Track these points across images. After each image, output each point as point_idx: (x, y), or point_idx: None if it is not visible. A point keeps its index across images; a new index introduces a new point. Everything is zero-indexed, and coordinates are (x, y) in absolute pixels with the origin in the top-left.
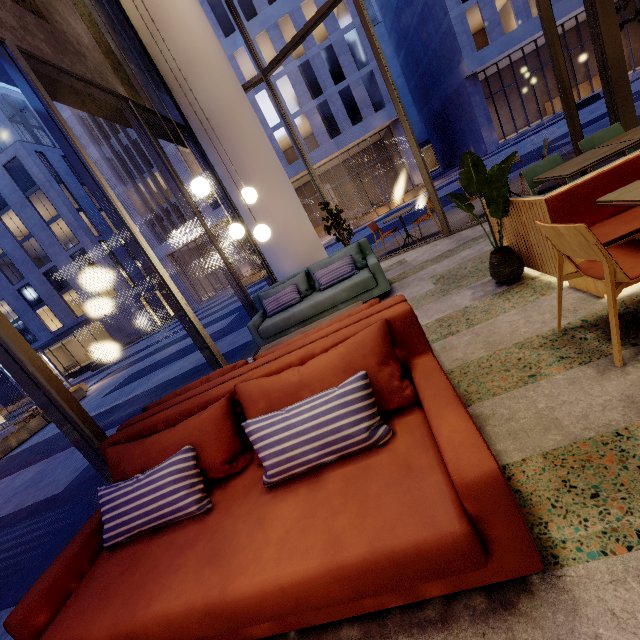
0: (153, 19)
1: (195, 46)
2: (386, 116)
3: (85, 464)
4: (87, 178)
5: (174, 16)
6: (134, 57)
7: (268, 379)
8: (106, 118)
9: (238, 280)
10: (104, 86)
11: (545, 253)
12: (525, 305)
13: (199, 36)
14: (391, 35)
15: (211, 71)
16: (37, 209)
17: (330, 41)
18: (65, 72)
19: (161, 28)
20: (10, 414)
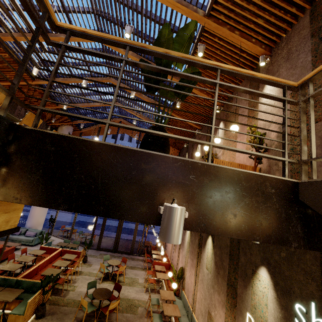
0: None
1: None
2: None
3: None
4: None
5: None
6: None
7: None
8: None
9: None
10: None
11: None
12: None
13: None
14: None
15: None
16: None
17: None
18: None
19: None
20: None
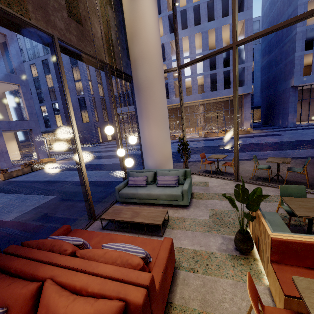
0: (134, 32)
1: (148, 50)
2: (242, 90)
3: (25, 210)
4: (64, 104)
5: (144, 34)
6: (122, 42)
7: (55, 296)
8: (96, 68)
9: (124, 160)
10: (97, 57)
11: (264, 256)
12: (239, 281)
13: (152, 46)
14: (262, 52)
15: (151, 63)
16: (74, 73)
17: None
18: (79, 50)
19: (136, 37)
20: (23, 157)
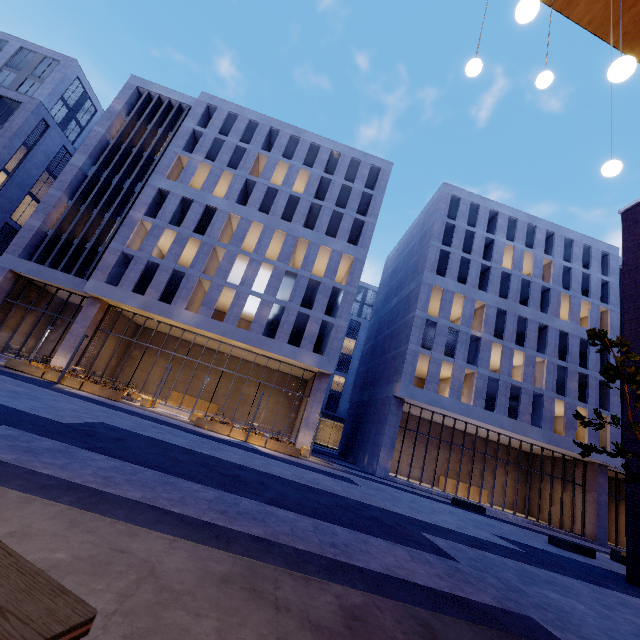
0: None
1: None
2: (318, 362)
3: None
4: None
5: None
6: None
7: None
8: None
9: None
10: None
11: None
12: None
13: None
14: (369, 329)
15: None
16: None
17: (322, 280)
18: None
19: None
20: None
